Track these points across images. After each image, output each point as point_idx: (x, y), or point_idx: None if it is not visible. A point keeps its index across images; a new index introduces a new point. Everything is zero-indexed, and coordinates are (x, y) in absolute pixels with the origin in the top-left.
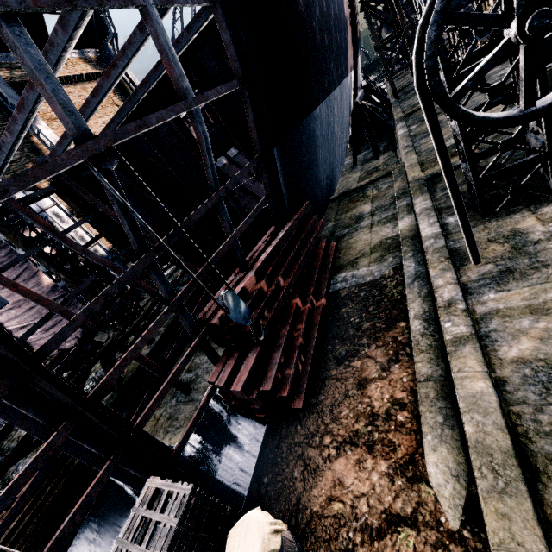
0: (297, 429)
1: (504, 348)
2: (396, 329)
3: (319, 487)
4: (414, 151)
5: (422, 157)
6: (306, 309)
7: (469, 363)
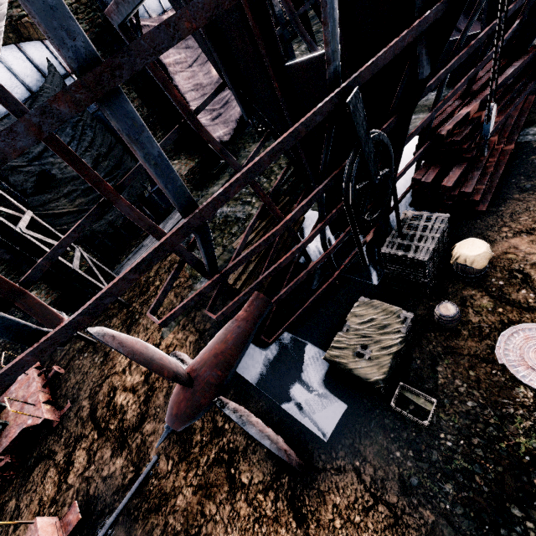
0: (477, 221)
1: None
2: None
3: (496, 248)
4: None
5: None
6: (499, 148)
7: None
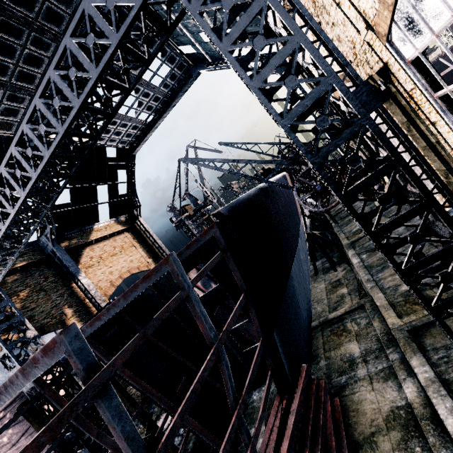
0: None
1: None
2: None
3: None
4: (378, 287)
5: (388, 296)
6: None
7: None
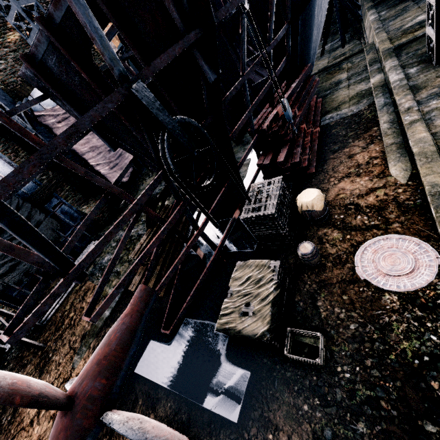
0: (312, 181)
1: (438, 121)
2: (371, 131)
3: (330, 193)
4: (384, 31)
5: (390, 35)
6: (309, 131)
7: (418, 128)
